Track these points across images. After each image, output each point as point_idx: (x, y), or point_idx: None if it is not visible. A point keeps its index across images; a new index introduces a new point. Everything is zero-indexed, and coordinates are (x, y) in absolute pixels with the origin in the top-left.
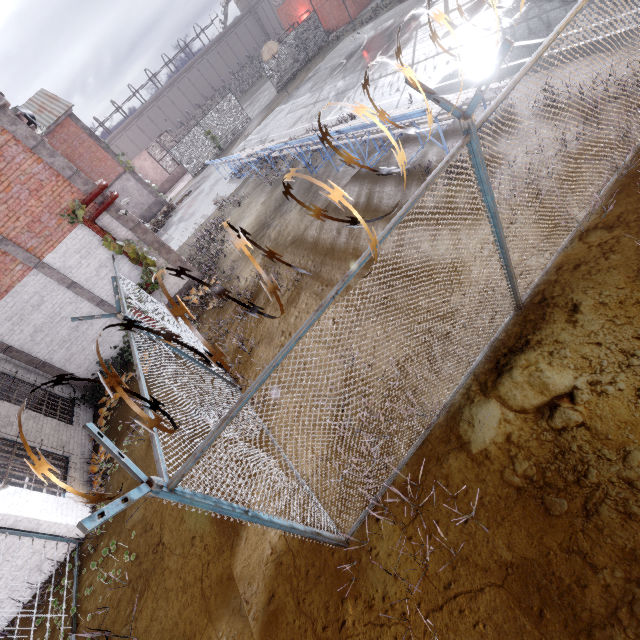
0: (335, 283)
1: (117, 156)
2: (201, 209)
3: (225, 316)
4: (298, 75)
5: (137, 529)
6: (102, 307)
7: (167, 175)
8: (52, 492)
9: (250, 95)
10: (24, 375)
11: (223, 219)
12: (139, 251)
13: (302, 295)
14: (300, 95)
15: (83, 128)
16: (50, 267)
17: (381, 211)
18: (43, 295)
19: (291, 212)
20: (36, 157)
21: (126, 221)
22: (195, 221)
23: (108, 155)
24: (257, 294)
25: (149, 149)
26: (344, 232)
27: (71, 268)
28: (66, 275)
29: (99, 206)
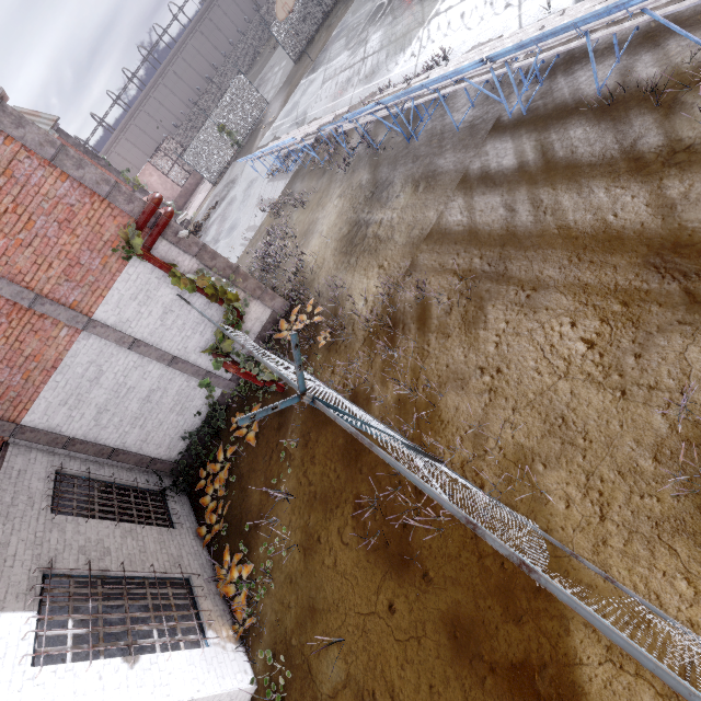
0: (551, 283)
1: (121, 174)
2: (243, 220)
3: (353, 354)
4: (316, 37)
5: (345, 697)
6: (175, 366)
7: (179, 189)
8: (169, 619)
9: (253, 78)
10: (97, 472)
11: (287, 226)
12: (216, 283)
13: (489, 309)
14: (332, 57)
15: (75, 145)
16: (103, 325)
17: (584, 165)
18: (100, 364)
19: (398, 198)
20: (58, 172)
21: (188, 245)
22: (242, 236)
23: (111, 174)
24: (397, 317)
25: (153, 161)
26: (522, 207)
27: (129, 321)
28: (124, 332)
29: (152, 230)
